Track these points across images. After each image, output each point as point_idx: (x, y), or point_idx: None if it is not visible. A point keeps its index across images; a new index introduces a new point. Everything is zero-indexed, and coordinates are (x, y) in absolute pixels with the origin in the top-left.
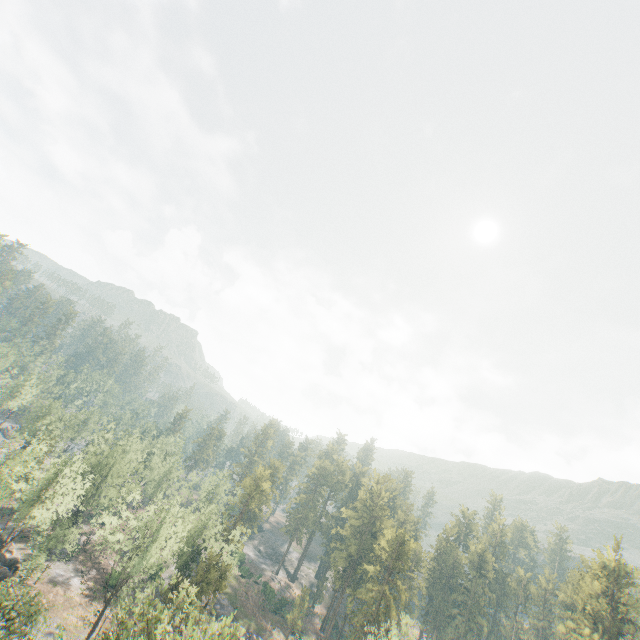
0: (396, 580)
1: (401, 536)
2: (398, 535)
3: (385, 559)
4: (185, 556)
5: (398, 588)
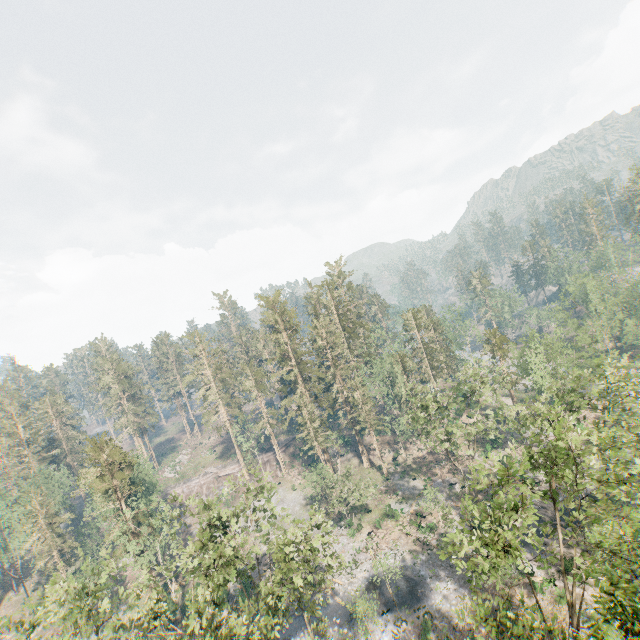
0: None
1: None
2: None
3: None
4: None
5: None
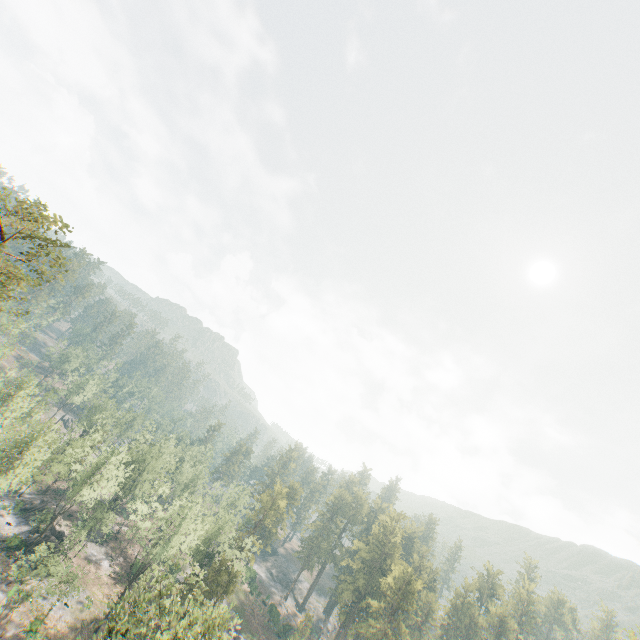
0: (399, 619)
1: (408, 575)
2: (405, 573)
3: (390, 595)
4: (200, 555)
5: (400, 628)
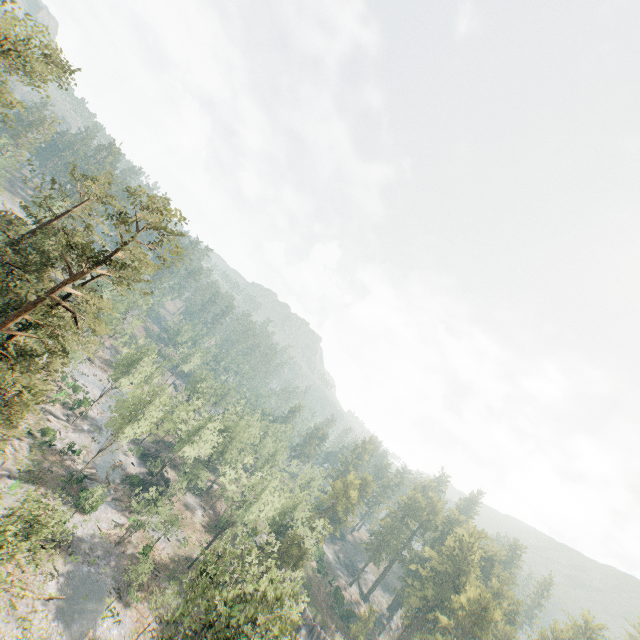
0: None
1: (485, 600)
2: (482, 597)
3: (461, 615)
4: (276, 526)
5: None
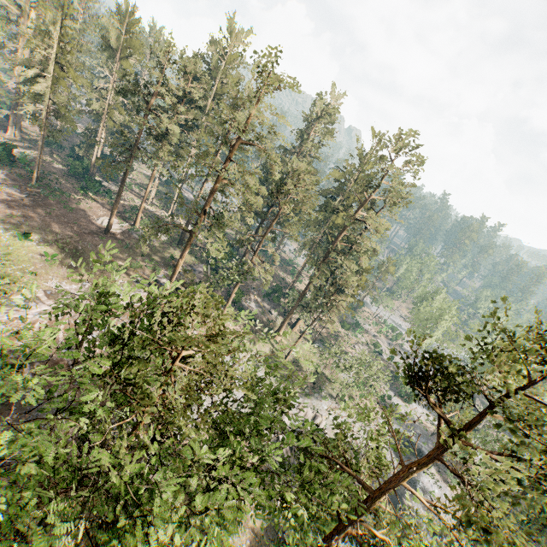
0: None
1: None
2: None
3: None
4: None
5: None
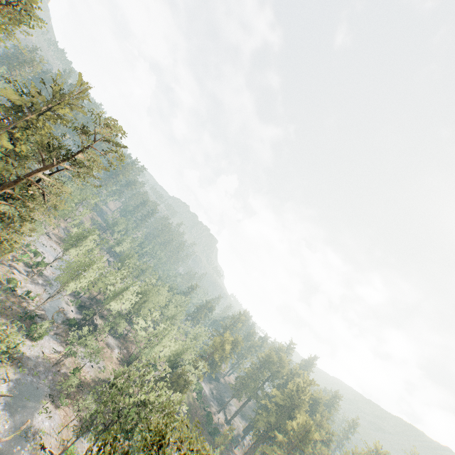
0: (295, 454)
1: (309, 425)
2: (307, 423)
3: (292, 434)
4: (170, 363)
5: None
